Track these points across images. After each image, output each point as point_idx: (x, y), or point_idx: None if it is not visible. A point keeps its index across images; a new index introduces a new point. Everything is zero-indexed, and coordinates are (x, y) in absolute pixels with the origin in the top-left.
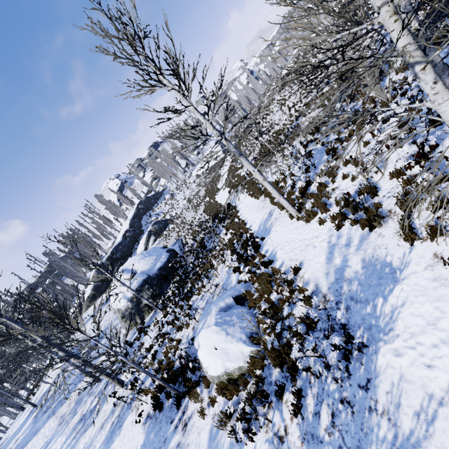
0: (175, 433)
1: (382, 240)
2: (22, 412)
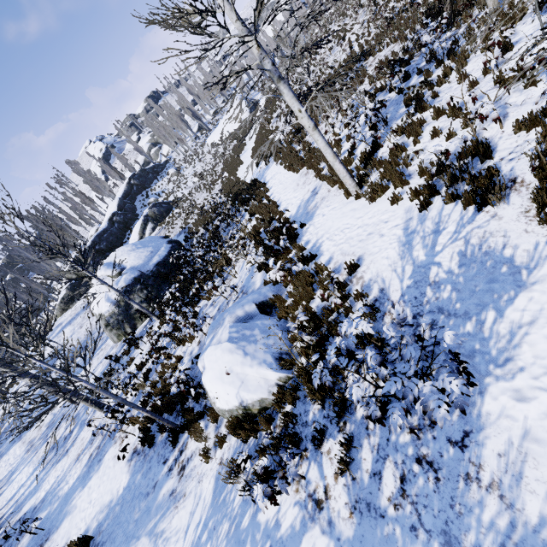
0: (168, 477)
1: (499, 223)
2: None
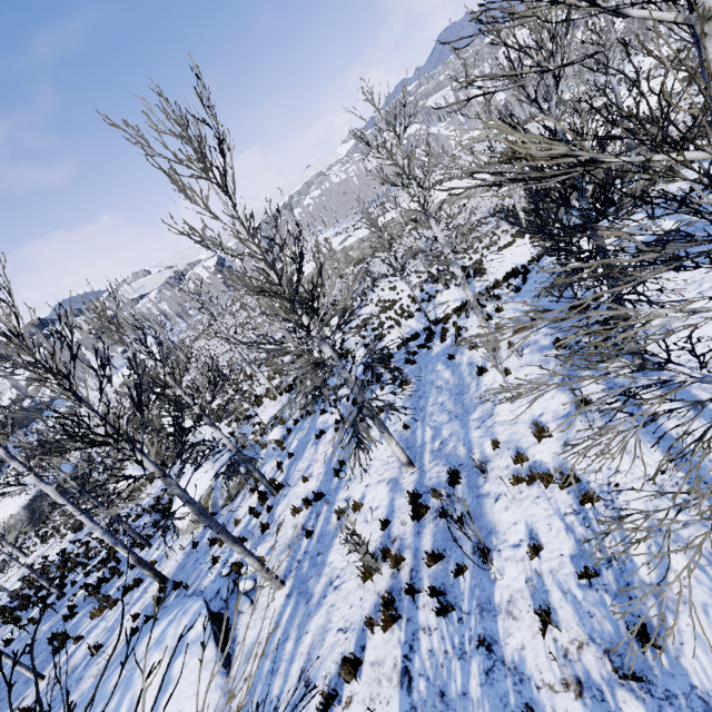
0: None
1: None
2: None
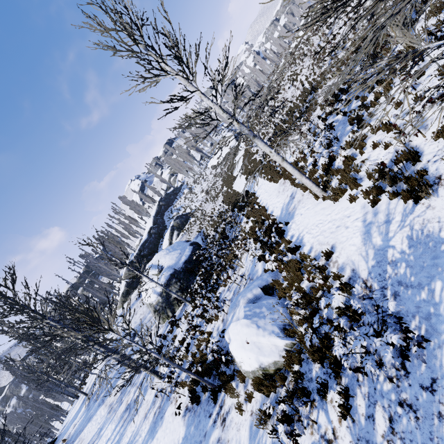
0: (214, 427)
1: (433, 212)
2: (77, 400)
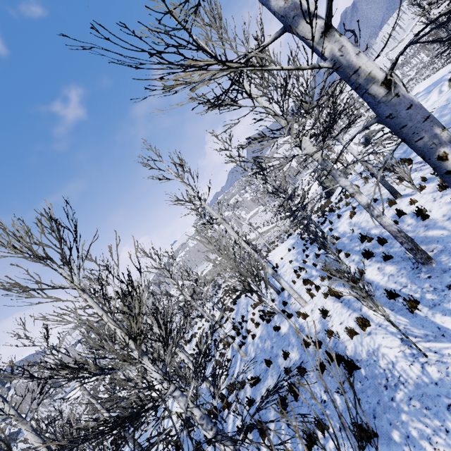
0: None
1: None
2: None
